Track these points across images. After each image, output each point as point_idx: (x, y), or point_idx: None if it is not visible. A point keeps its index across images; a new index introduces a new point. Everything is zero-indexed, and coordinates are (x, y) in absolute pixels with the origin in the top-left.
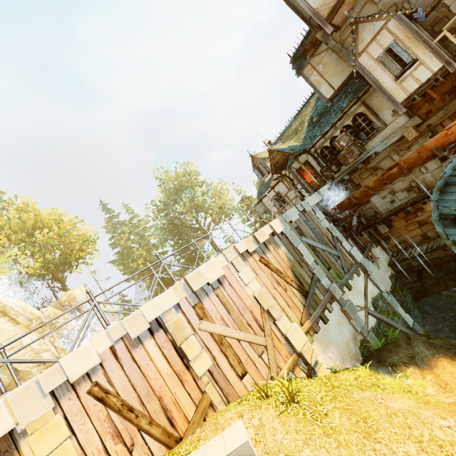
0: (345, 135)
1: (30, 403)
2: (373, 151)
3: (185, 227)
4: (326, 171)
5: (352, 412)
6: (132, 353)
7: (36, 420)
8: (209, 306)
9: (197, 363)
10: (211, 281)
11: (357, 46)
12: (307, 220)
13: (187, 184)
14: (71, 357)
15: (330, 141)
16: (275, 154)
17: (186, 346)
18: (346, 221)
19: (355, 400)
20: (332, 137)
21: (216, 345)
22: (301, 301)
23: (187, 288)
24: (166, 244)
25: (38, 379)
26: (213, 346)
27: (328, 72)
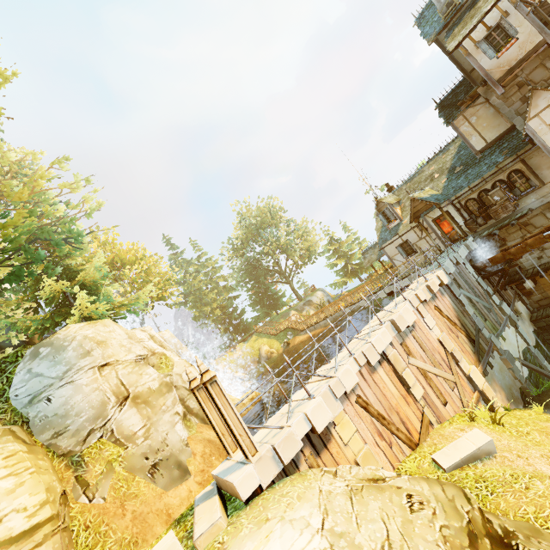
0: (500, 191)
1: (331, 404)
2: (526, 207)
3: (263, 270)
4: (472, 223)
5: (547, 433)
6: (372, 376)
7: (337, 415)
8: (410, 345)
9: (414, 389)
10: (409, 323)
11: (529, 111)
12: (460, 272)
13: (268, 221)
14: (342, 374)
15: (478, 194)
16: (417, 203)
17: (405, 375)
18: (496, 275)
19: (545, 426)
20: (481, 190)
21: (422, 378)
22: (470, 348)
23: (393, 328)
24: (241, 288)
25: (331, 387)
26: (421, 378)
27: (481, 124)
